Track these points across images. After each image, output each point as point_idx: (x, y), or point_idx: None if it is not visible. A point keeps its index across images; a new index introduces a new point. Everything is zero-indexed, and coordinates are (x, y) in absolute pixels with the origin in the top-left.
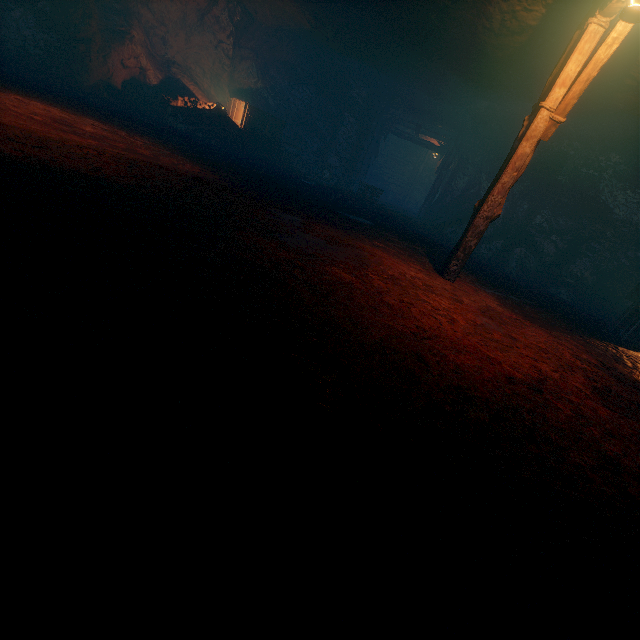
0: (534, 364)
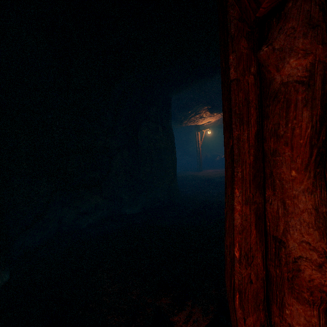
0: None
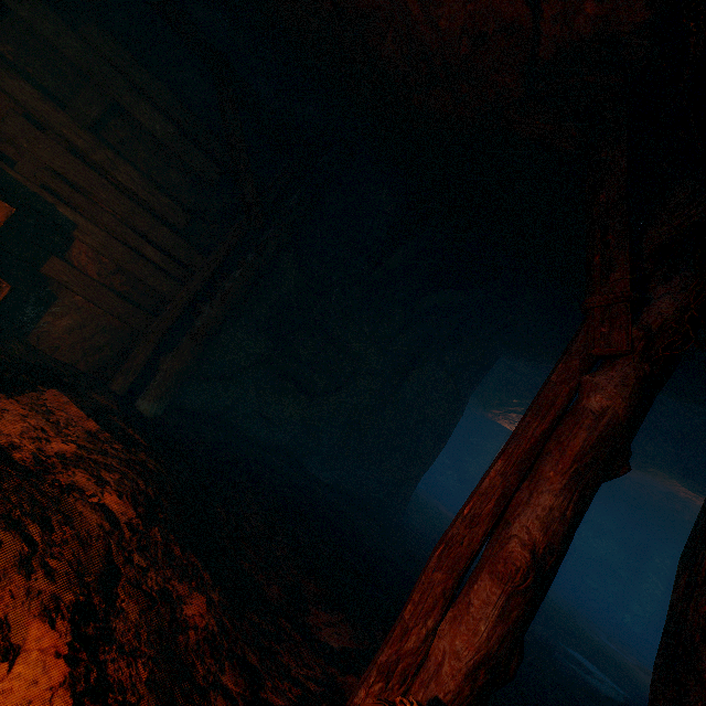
0: None
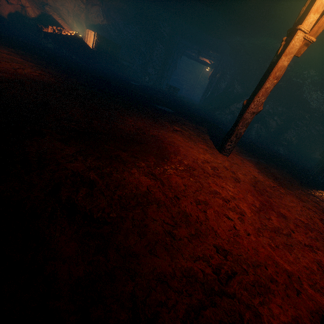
0: (316, 258)
